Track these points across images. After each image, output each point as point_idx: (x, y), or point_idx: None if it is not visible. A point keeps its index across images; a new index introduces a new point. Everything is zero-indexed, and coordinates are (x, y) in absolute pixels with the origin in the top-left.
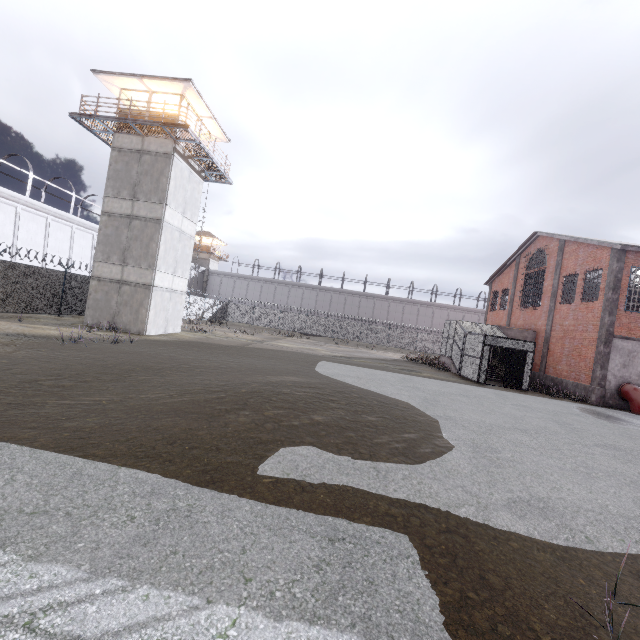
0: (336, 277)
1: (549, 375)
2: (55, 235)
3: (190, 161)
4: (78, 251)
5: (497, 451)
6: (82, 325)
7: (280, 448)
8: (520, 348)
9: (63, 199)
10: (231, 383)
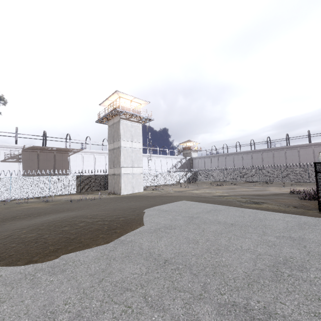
0: (262, 142)
1: None
2: None
3: (130, 119)
4: None
5: (56, 273)
6: (107, 193)
7: None
8: None
9: None
10: (66, 216)
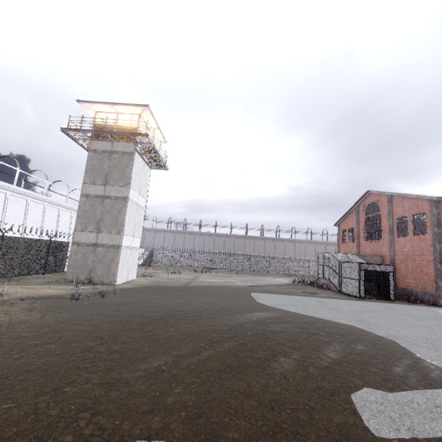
0: (226, 226)
1: (400, 286)
2: (32, 211)
3: (143, 156)
4: (48, 222)
5: None
6: (64, 281)
7: (351, 396)
8: (384, 270)
9: (36, 185)
10: (231, 326)
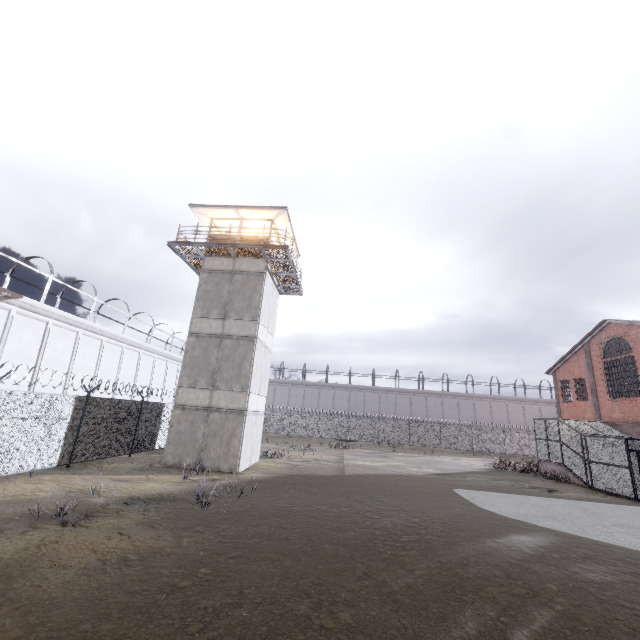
0: (367, 374)
1: None
2: (106, 357)
3: (273, 277)
4: (124, 371)
5: None
6: (162, 466)
7: None
8: None
9: (112, 319)
10: (504, 568)
